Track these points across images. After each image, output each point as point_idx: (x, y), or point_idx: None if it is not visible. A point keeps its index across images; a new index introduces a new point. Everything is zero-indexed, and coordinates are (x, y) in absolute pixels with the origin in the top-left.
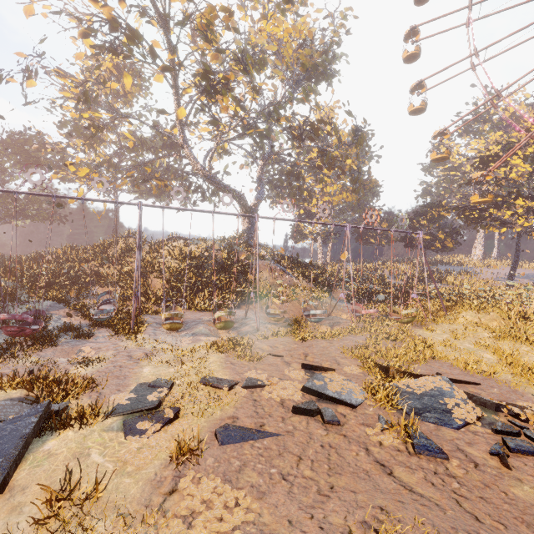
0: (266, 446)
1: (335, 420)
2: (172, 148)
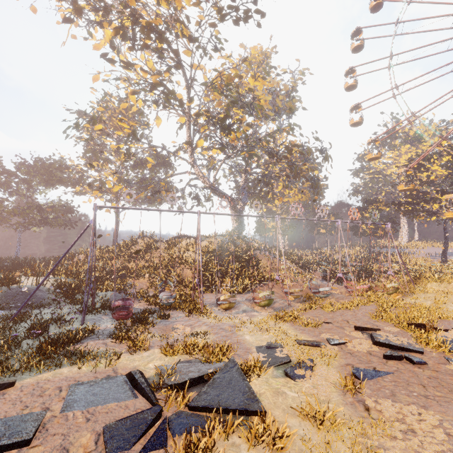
0: (393, 380)
1: (422, 361)
2: (164, 166)
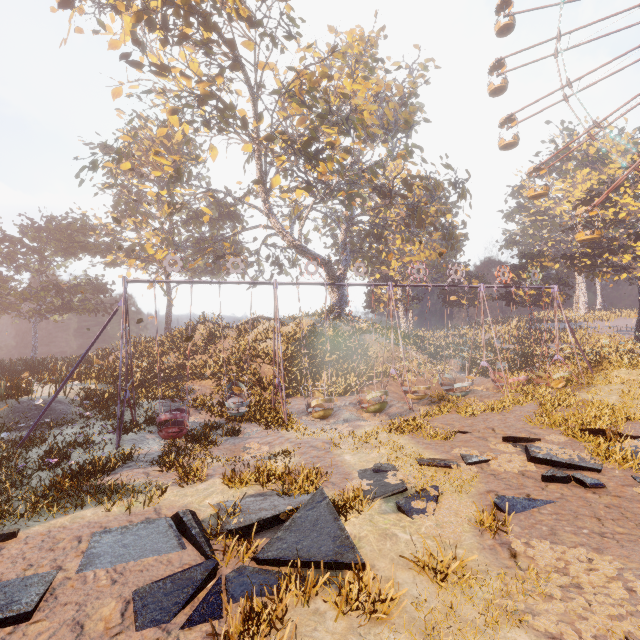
0: (554, 512)
1: (599, 483)
2: (230, 219)
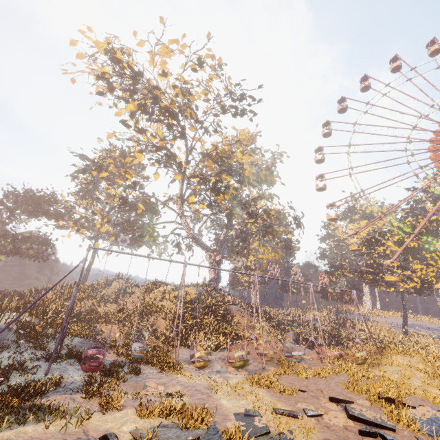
0: None
1: (395, 439)
2: (151, 211)
